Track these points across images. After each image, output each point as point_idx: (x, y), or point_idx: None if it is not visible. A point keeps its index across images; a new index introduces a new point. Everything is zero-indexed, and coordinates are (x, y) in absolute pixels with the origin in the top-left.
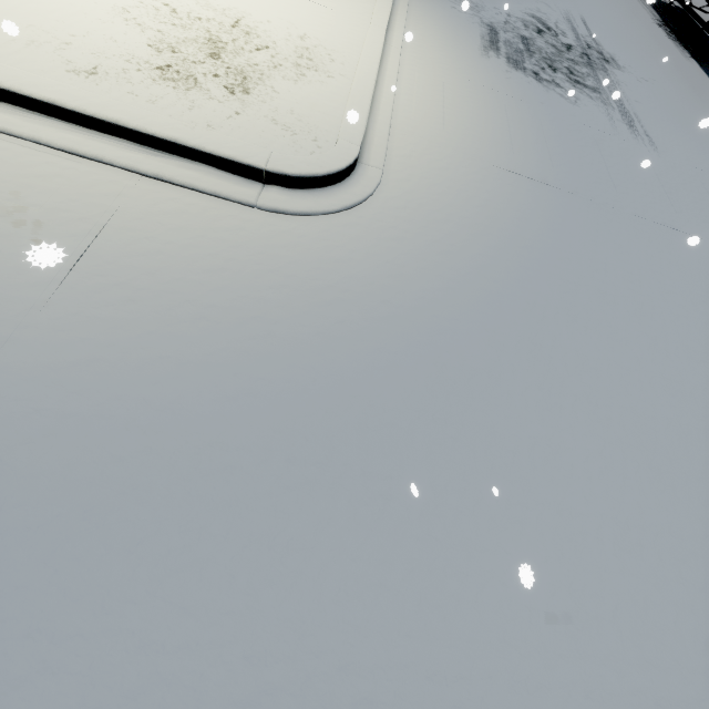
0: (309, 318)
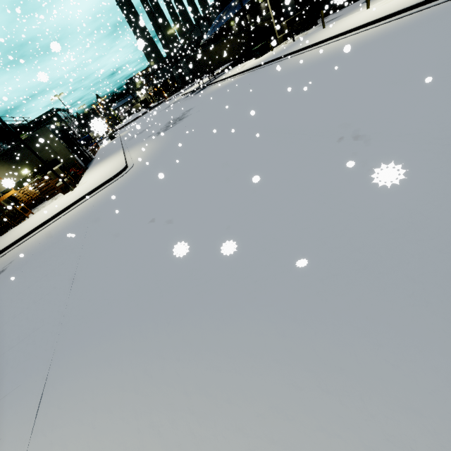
0: None
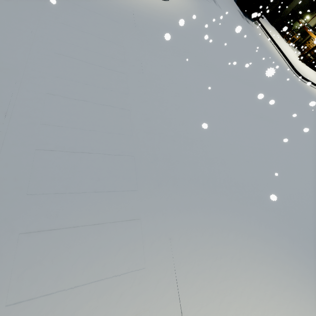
0: (170, 16)
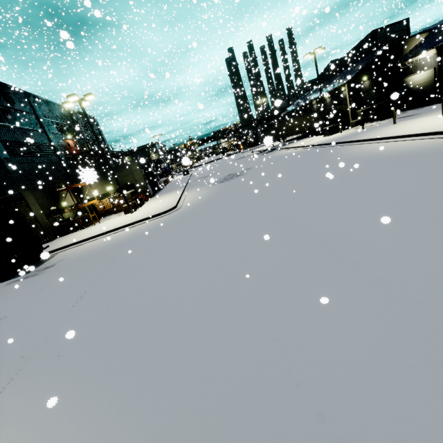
0: None
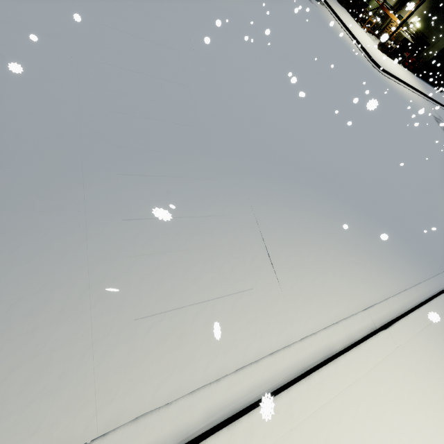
0: None
